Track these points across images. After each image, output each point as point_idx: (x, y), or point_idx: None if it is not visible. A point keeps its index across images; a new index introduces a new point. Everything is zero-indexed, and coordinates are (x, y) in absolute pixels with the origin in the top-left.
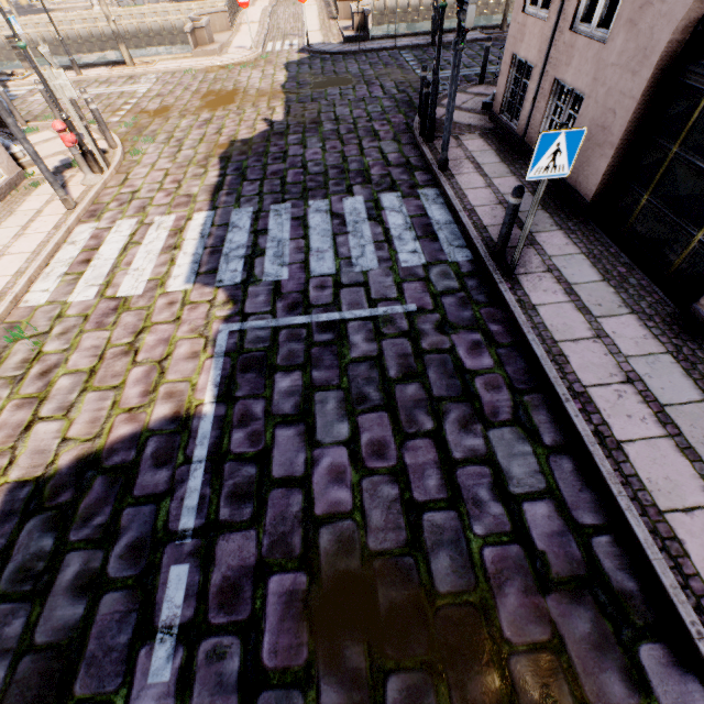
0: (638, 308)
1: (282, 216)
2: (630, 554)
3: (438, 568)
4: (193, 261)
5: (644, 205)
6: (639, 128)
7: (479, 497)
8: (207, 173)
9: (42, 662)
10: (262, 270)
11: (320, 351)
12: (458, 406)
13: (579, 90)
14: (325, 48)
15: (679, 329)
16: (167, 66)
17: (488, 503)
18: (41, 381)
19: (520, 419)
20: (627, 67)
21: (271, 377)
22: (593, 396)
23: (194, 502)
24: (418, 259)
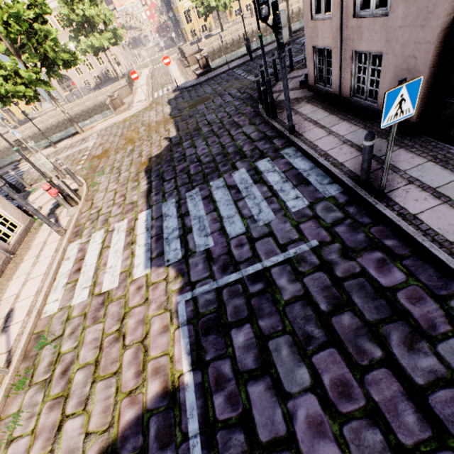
0: None
1: (195, 199)
2: None
3: None
4: (145, 250)
5: None
6: (440, 60)
7: None
8: (139, 184)
9: None
10: (194, 243)
11: (258, 301)
12: (394, 326)
13: (376, 52)
14: (188, 85)
15: None
16: (102, 126)
17: None
18: (63, 379)
19: None
20: (414, 24)
21: (227, 335)
22: None
23: None
24: (302, 202)
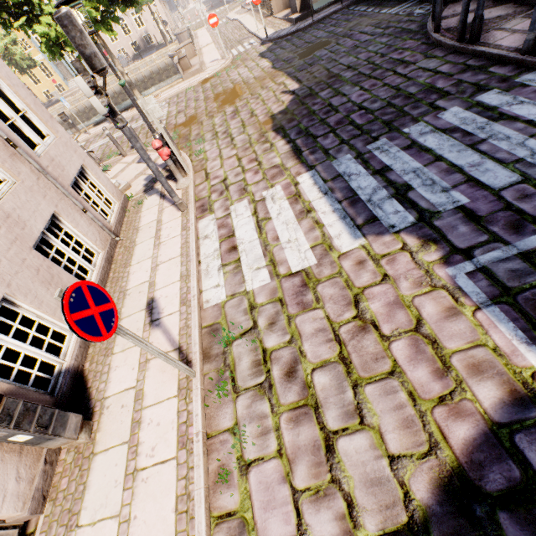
0: None
1: (388, 150)
2: None
3: None
4: (339, 217)
5: None
6: None
7: None
8: (274, 145)
9: None
10: (427, 202)
11: None
12: None
13: None
14: (282, 33)
15: None
16: (170, 93)
17: None
18: (293, 383)
19: None
20: None
21: None
22: None
23: None
24: None
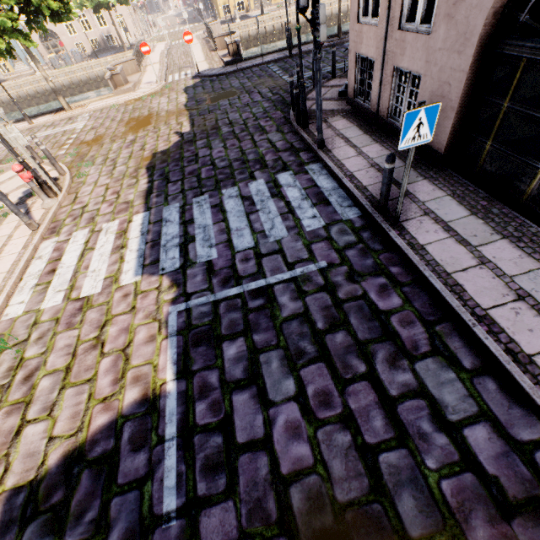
0: (507, 233)
1: (203, 206)
2: None
3: (405, 510)
4: (138, 256)
5: (488, 149)
6: (472, 92)
7: (422, 431)
8: (138, 182)
9: None
10: (195, 253)
11: (256, 316)
12: (382, 346)
13: (415, 72)
14: (211, 73)
15: None
16: (96, 106)
17: (433, 434)
18: (25, 385)
19: (438, 348)
20: (452, 49)
21: (219, 347)
22: (494, 317)
23: (172, 481)
24: (318, 222)
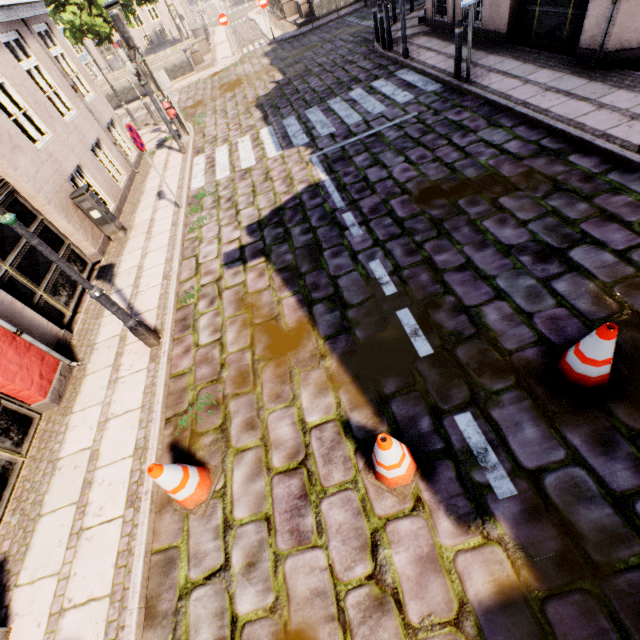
0: (547, 66)
1: (314, 112)
2: (560, 139)
3: (468, 173)
4: (275, 145)
5: (537, 15)
6: None
7: (479, 151)
8: (253, 115)
9: (304, 249)
10: (318, 133)
11: (372, 144)
12: (457, 133)
13: None
14: (287, 36)
15: (572, 65)
16: (182, 84)
17: (485, 151)
18: (229, 202)
19: (492, 125)
20: None
21: (351, 160)
22: (529, 102)
23: (339, 200)
24: (409, 97)
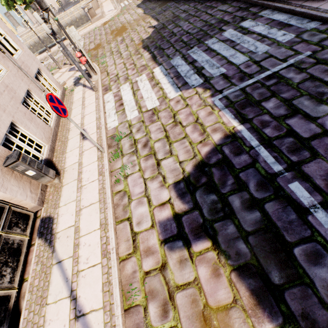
0: None
1: (197, 52)
2: None
3: None
4: (171, 84)
5: None
6: None
7: None
8: (142, 55)
9: (259, 236)
10: (209, 73)
11: (275, 87)
12: None
13: None
14: None
15: None
16: (84, 31)
17: None
18: (146, 148)
19: None
20: None
21: (260, 106)
22: None
23: (272, 160)
24: (289, 36)
